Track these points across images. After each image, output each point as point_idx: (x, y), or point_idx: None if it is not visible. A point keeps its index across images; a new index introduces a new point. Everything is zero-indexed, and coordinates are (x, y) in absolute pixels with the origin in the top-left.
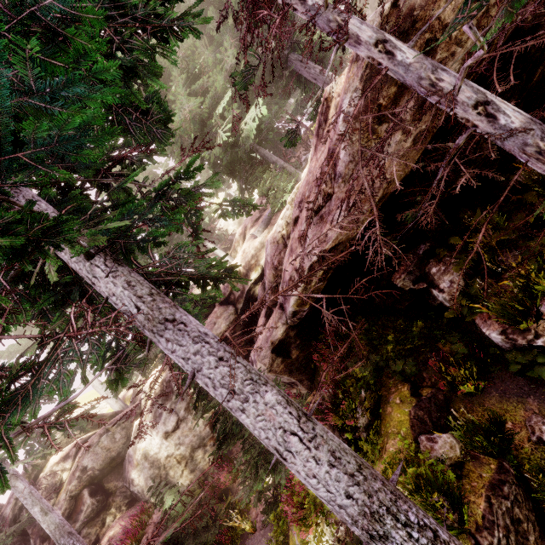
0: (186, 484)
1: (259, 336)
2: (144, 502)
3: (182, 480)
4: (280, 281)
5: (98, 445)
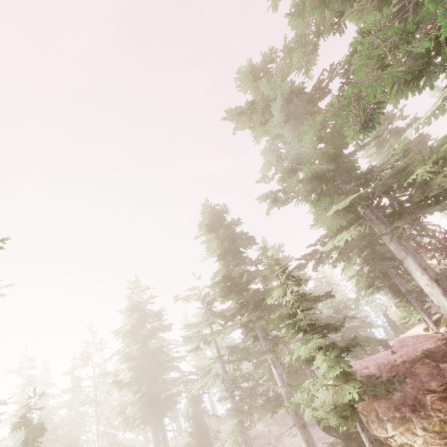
0: None
1: None
2: None
3: None
4: None
5: None
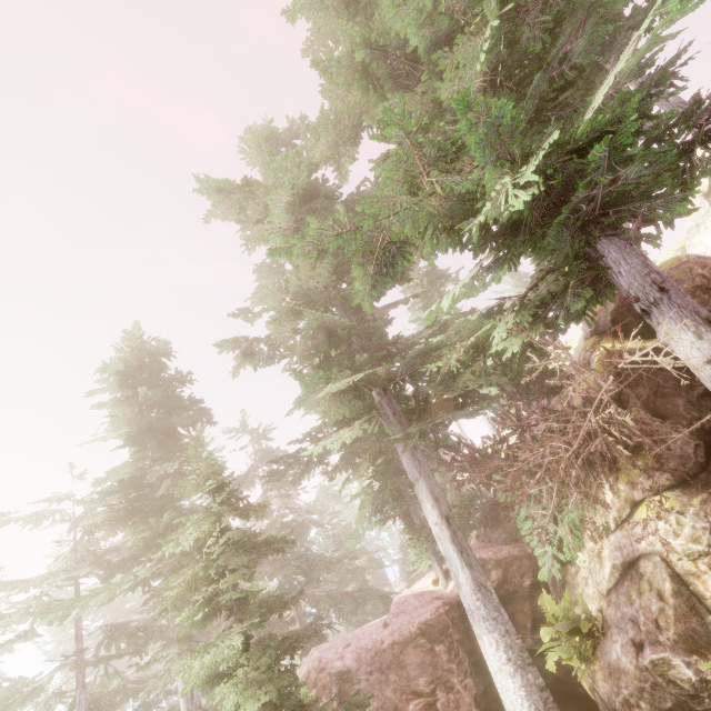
0: None
1: None
2: None
3: None
4: None
5: None
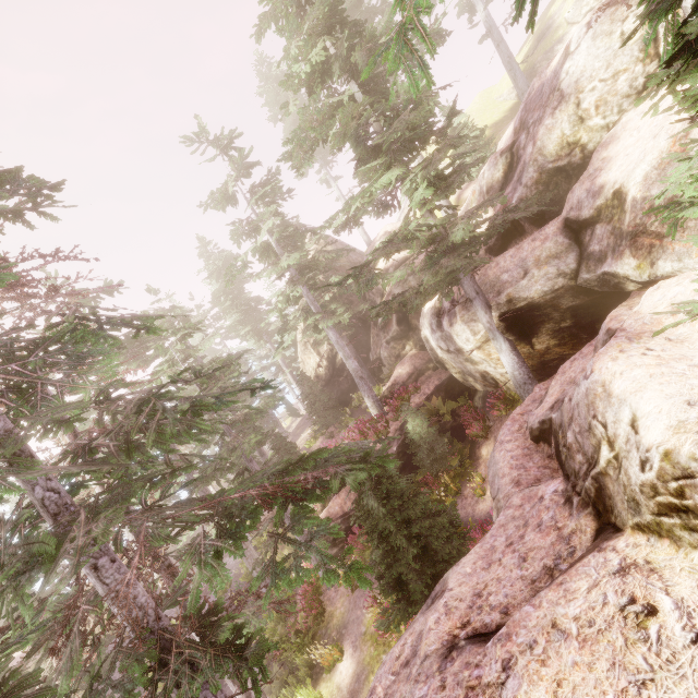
0: (460, 379)
1: (503, 445)
2: (429, 359)
3: (456, 375)
4: (561, 459)
5: (405, 283)
